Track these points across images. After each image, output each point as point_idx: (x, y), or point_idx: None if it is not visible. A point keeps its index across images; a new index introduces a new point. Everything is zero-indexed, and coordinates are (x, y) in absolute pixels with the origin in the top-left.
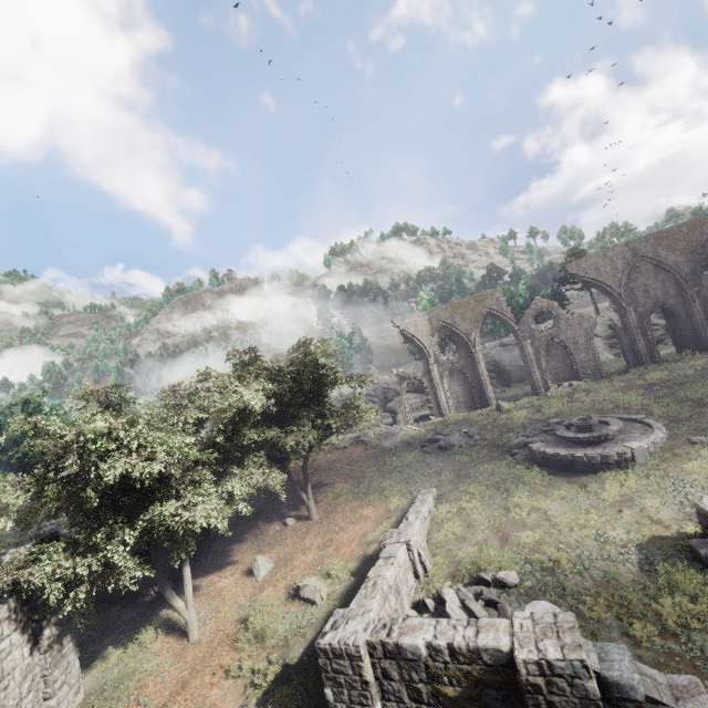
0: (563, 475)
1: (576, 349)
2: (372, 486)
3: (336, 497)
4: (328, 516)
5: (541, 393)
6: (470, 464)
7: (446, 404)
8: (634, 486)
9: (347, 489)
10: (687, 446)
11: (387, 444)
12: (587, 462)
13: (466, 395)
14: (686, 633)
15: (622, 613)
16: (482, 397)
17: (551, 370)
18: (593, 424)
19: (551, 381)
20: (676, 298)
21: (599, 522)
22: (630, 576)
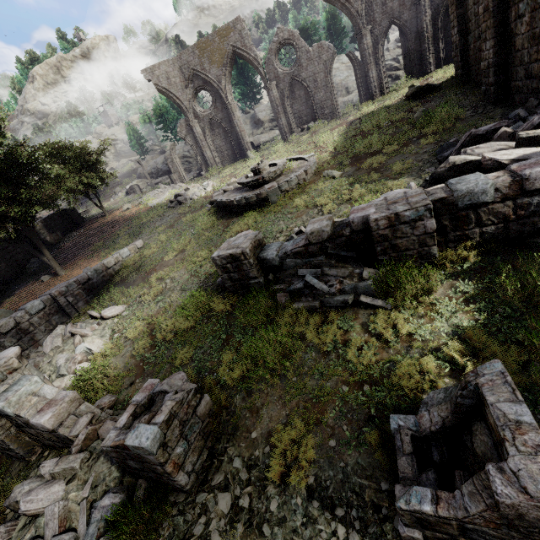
0: (226, 218)
1: (316, 87)
2: (114, 242)
3: (89, 254)
4: (71, 270)
5: (287, 139)
6: (185, 214)
7: (212, 159)
8: (253, 223)
9: (99, 246)
10: (319, 180)
11: (154, 202)
12: (238, 206)
13: (228, 149)
14: (162, 344)
15: (149, 332)
16: (242, 149)
17: (296, 113)
18: (260, 168)
19: (296, 125)
20: (411, 10)
21: (205, 258)
22: (180, 302)
